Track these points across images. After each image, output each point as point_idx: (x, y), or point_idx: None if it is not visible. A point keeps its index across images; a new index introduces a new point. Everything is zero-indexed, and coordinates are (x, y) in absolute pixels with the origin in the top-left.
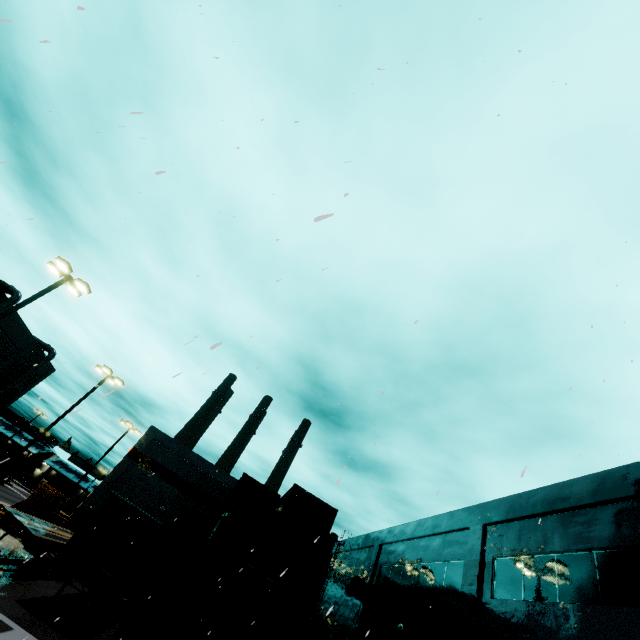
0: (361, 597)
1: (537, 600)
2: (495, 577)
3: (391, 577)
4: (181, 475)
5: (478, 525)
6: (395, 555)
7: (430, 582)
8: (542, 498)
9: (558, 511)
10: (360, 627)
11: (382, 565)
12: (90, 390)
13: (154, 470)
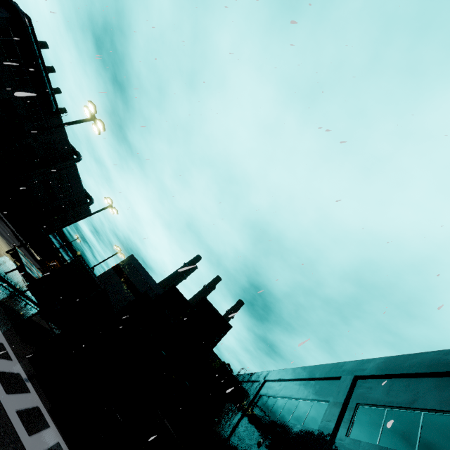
0: (239, 414)
1: (392, 448)
2: (354, 421)
3: (265, 405)
4: (141, 291)
5: (349, 376)
6: (273, 390)
7: (295, 414)
8: (420, 361)
9: (436, 374)
10: (231, 435)
11: (261, 395)
12: (97, 211)
13: (126, 282)
